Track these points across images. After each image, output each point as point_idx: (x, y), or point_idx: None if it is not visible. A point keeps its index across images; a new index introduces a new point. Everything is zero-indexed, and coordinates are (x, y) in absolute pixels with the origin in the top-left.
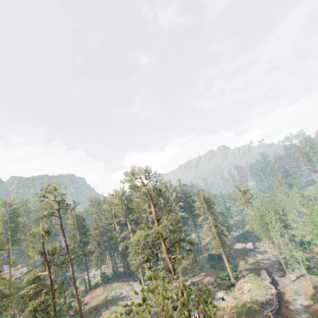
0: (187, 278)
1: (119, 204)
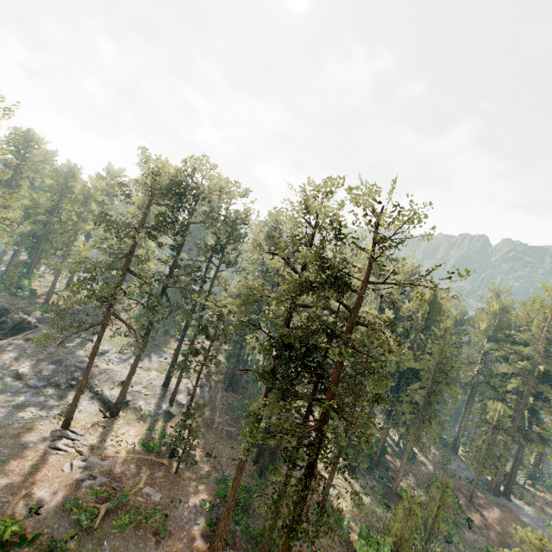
0: (107, 462)
1: (211, 214)
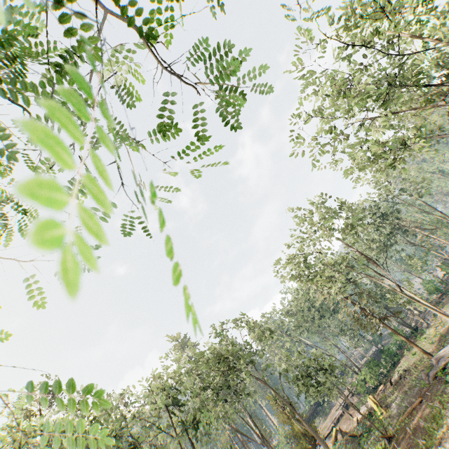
0: None
1: None
